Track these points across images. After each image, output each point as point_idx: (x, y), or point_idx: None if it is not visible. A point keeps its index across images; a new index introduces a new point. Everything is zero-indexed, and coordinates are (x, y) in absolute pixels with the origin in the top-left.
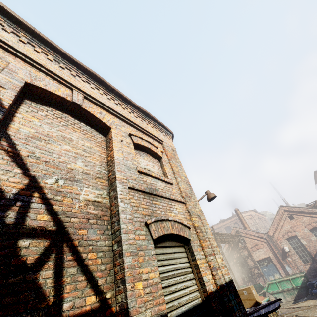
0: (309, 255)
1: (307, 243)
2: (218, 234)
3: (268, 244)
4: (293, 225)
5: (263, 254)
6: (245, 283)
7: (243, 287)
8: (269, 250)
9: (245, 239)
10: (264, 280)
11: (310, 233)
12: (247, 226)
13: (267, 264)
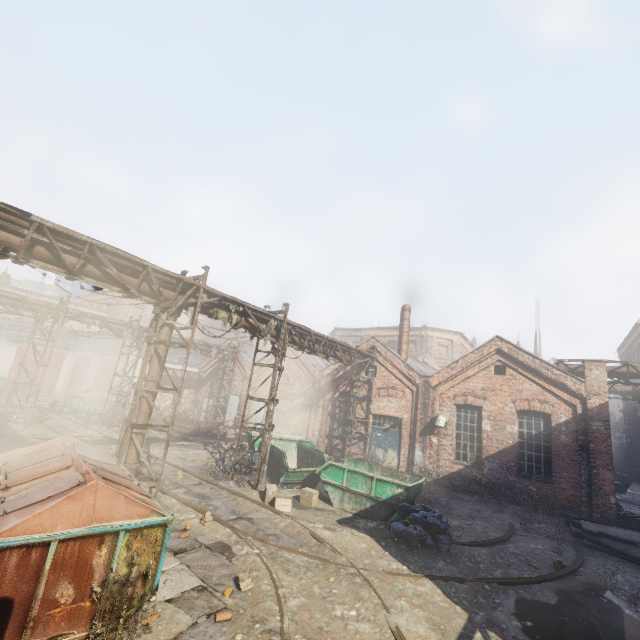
0: (478, 452)
1: (491, 431)
2: (300, 327)
3: (415, 397)
4: (492, 387)
5: (392, 409)
6: (331, 437)
7: (301, 443)
8: (409, 409)
9: (380, 369)
10: (365, 449)
11: (513, 417)
12: (405, 348)
13: (388, 427)
